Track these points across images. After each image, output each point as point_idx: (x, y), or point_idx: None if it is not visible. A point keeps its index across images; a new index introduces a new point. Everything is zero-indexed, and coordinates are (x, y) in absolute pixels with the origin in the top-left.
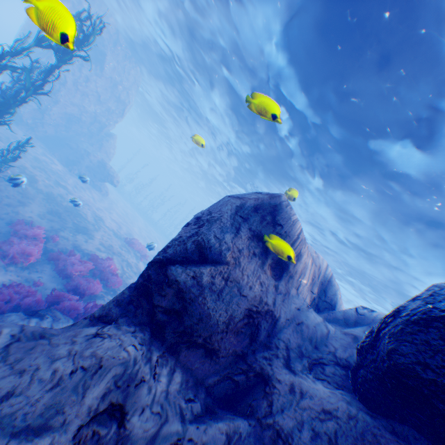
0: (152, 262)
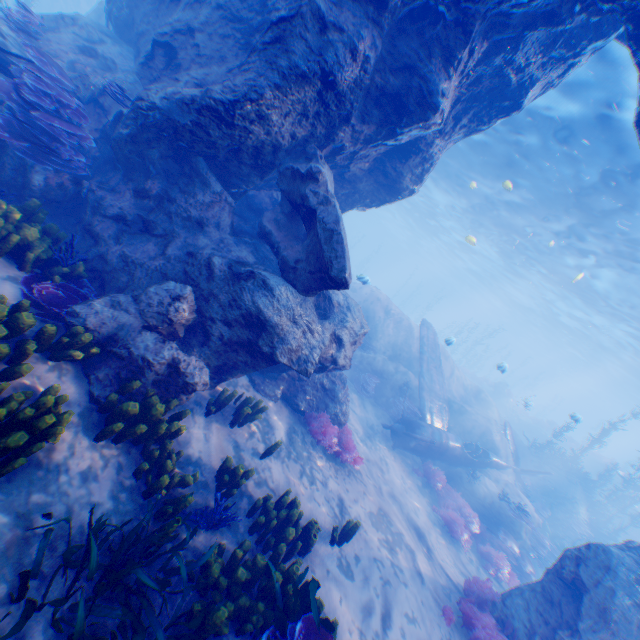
0: None
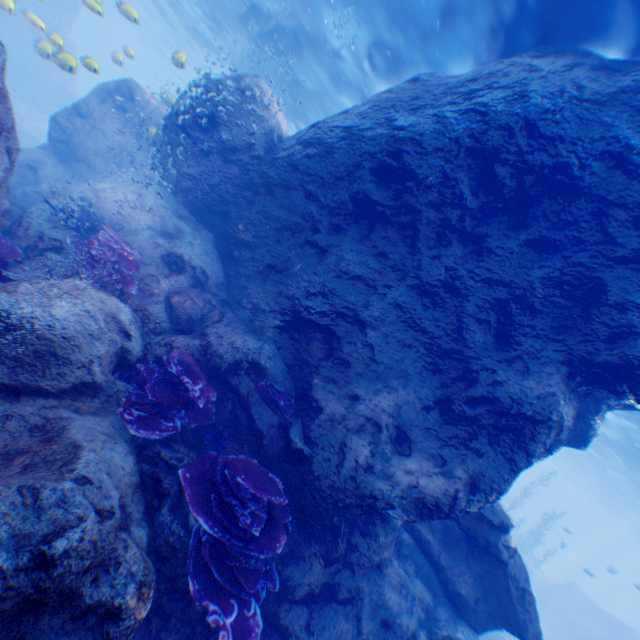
0: (52, 119)
